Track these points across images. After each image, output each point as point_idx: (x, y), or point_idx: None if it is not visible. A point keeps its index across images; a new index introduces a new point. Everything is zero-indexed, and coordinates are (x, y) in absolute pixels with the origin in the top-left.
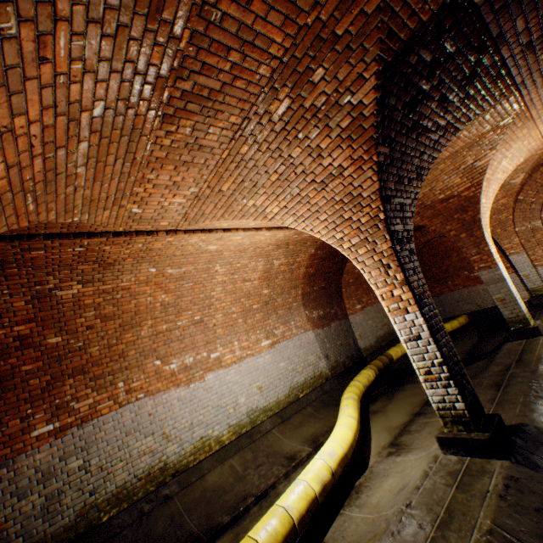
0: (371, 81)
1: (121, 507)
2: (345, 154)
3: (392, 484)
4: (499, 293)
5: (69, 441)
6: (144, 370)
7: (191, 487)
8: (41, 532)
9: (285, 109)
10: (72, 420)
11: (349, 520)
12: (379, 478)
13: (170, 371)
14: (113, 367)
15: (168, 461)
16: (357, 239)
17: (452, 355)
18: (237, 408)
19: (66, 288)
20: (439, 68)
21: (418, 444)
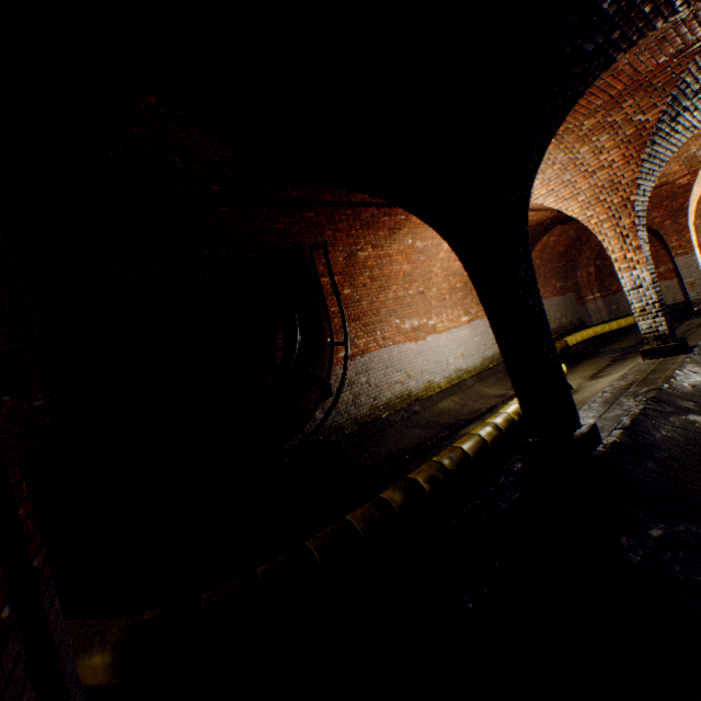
0: (659, 108)
1: (390, 412)
2: (619, 153)
3: (602, 384)
4: (690, 278)
5: (358, 365)
6: (390, 325)
7: (430, 408)
8: (354, 414)
9: (594, 123)
10: (357, 351)
11: (577, 397)
12: (589, 386)
13: (405, 329)
14: (373, 320)
15: (411, 392)
16: (605, 216)
17: (660, 300)
18: (448, 366)
19: (364, 250)
20: (700, 92)
21: (615, 372)
